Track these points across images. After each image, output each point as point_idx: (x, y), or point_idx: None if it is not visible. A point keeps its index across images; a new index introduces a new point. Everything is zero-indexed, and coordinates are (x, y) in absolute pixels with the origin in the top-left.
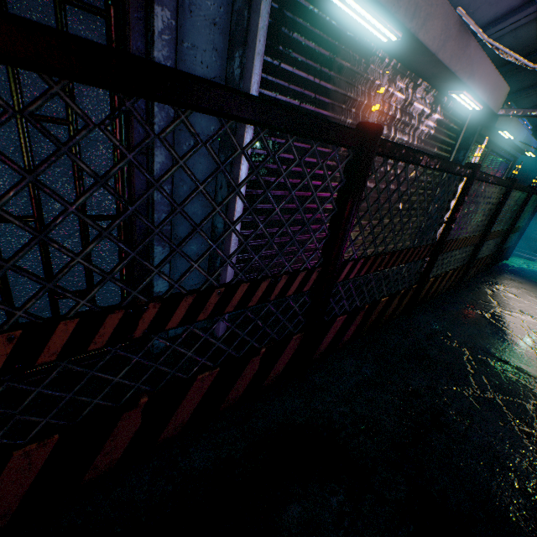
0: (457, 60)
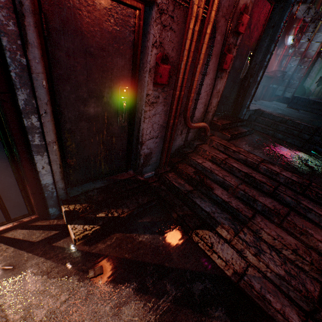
0: None
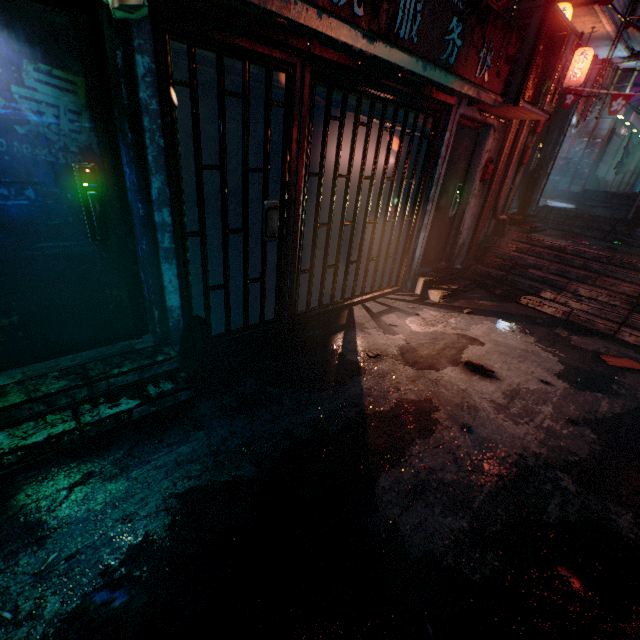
0: (636, 125)
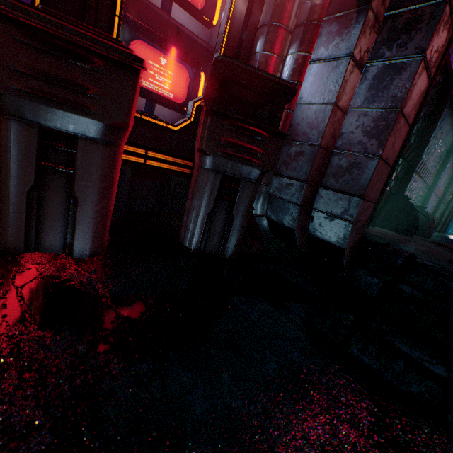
0: None
